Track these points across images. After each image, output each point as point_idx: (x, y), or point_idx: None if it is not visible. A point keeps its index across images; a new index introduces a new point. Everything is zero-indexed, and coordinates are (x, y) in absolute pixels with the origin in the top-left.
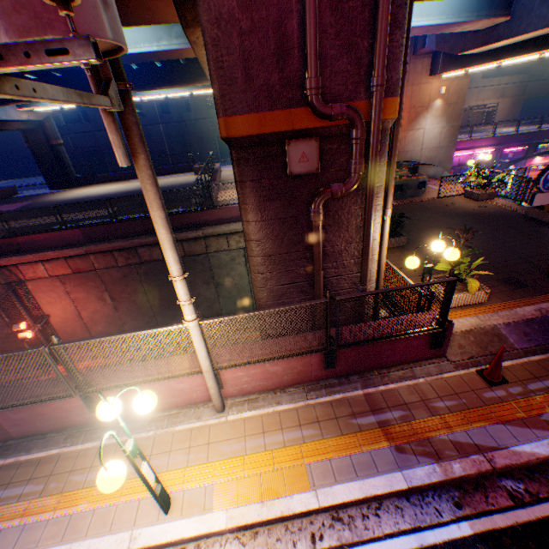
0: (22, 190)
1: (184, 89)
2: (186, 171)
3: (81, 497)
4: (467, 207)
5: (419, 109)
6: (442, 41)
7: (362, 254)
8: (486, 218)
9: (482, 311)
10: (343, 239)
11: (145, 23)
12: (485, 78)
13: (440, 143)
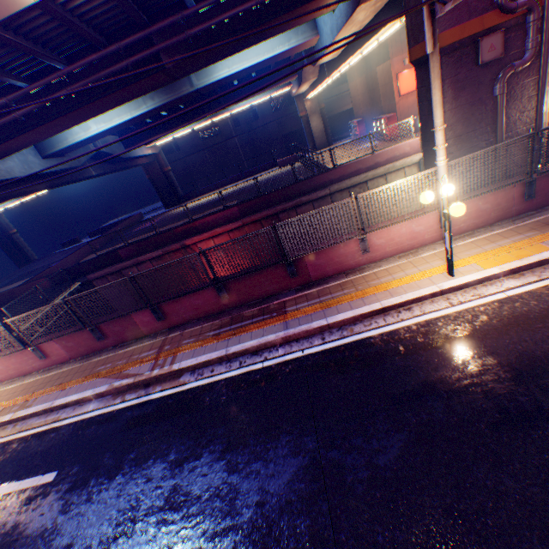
0: None
1: (265, 94)
2: (268, 169)
3: (385, 286)
4: None
5: None
6: None
7: (535, 117)
8: None
9: None
10: (516, 111)
11: (304, 22)
12: None
13: None
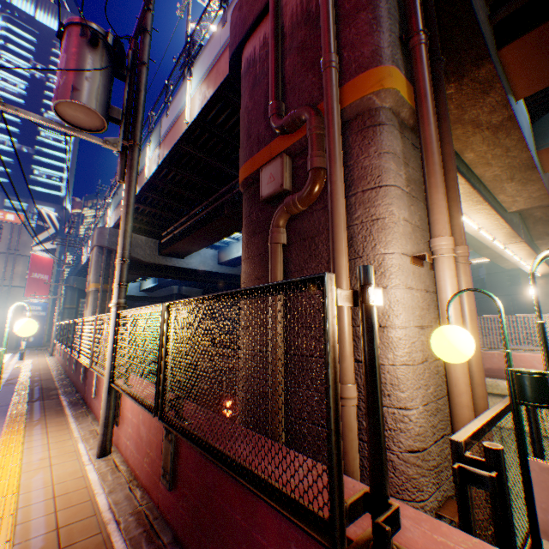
0: None
1: None
2: None
3: (16, 432)
4: None
5: None
6: None
7: None
8: None
9: None
10: None
11: None
12: None
13: None
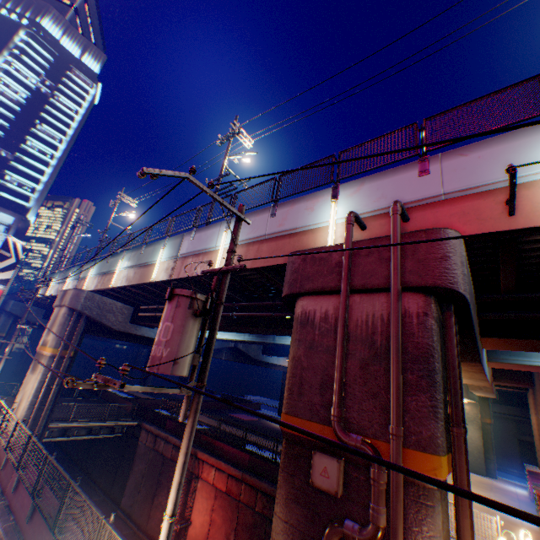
0: (265, 407)
1: None
2: None
3: None
4: None
5: None
6: None
7: None
8: None
9: None
10: None
11: None
12: None
13: None
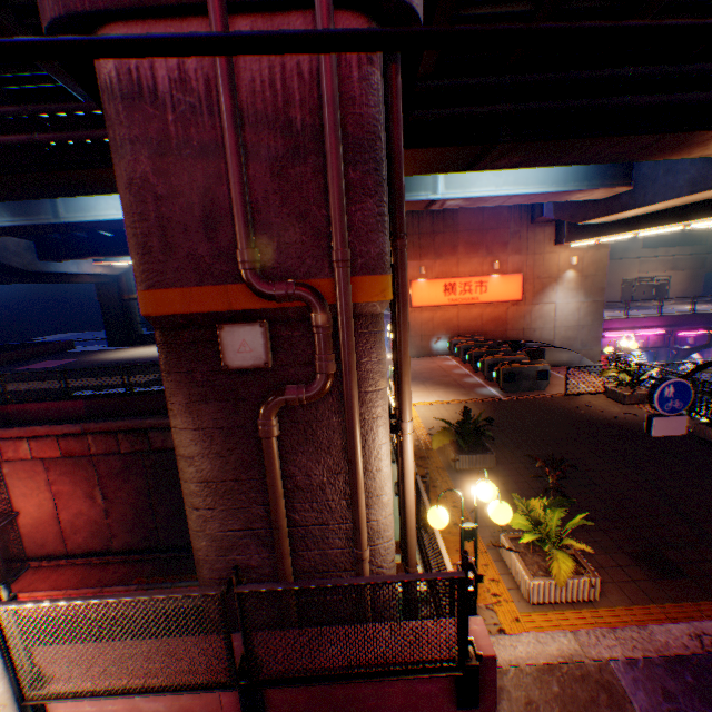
0: (83, 344)
1: None
2: None
3: None
4: (606, 411)
5: (546, 280)
6: (560, 209)
7: (350, 494)
8: (633, 432)
9: (589, 621)
10: (325, 465)
11: None
12: (647, 247)
13: (580, 320)
